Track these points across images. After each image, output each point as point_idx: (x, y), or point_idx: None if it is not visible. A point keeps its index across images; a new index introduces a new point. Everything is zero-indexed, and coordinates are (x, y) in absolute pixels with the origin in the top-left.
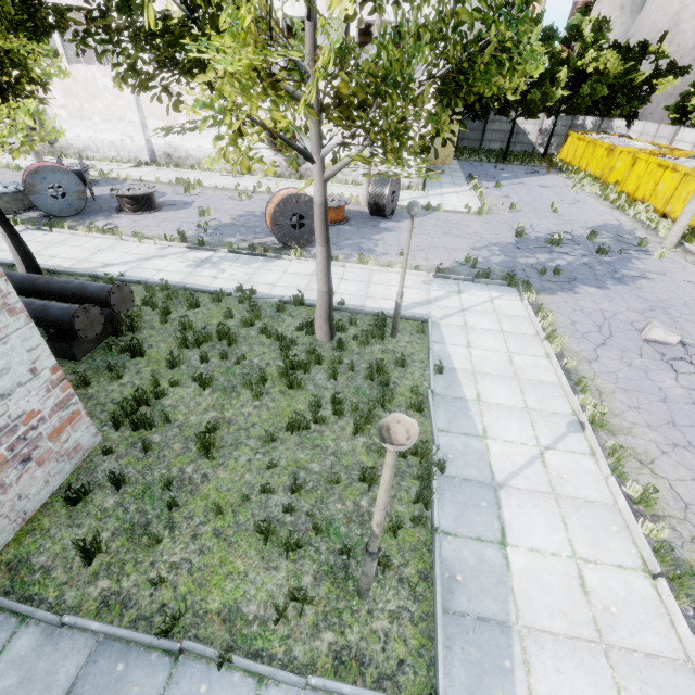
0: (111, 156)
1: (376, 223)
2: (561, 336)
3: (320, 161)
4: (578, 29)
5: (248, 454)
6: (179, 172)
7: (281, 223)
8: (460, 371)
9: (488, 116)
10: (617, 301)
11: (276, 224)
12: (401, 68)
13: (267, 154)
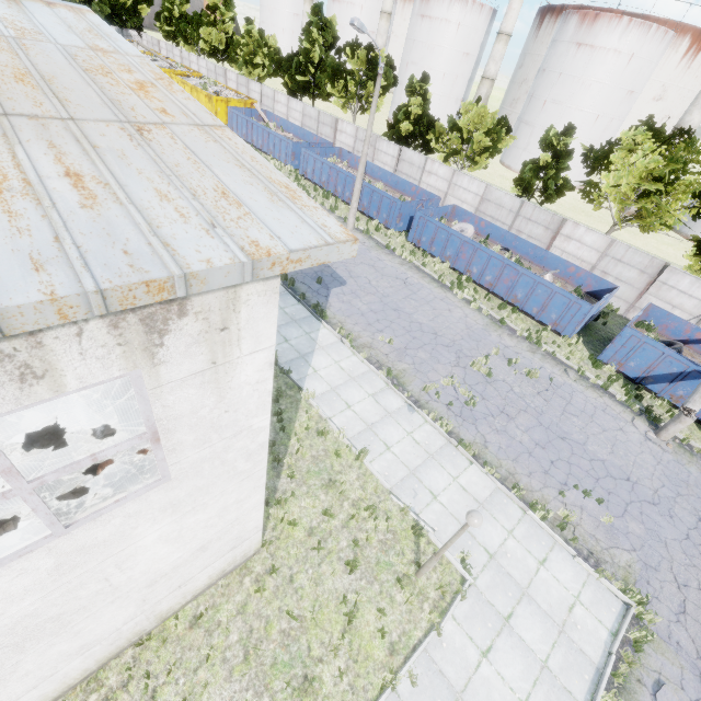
0: None
1: None
2: None
3: None
4: None
5: None
6: None
7: None
8: None
9: None
10: None
11: None
12: None
13: None
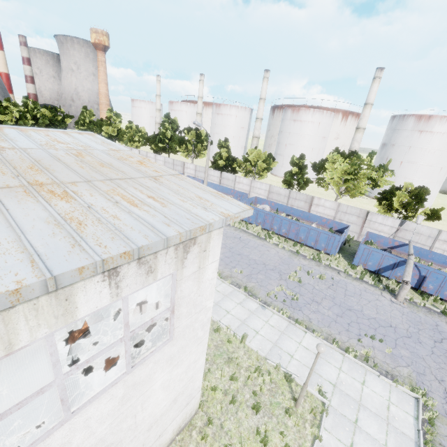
0: None
1: None
2: None
3: None
4: (27, 103)
5: None
6: None
7: None
8: None
9: None
10: None
11: None
12: None
13: None
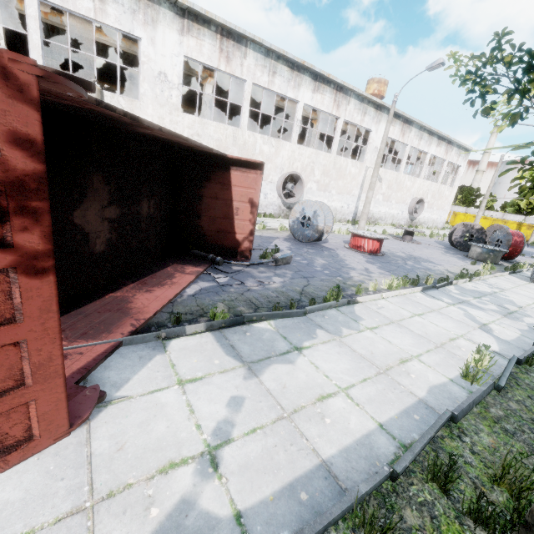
0: None
1: None
2: None
3: None
4: None
5: None
6: (375, 227)
7: None
8: None
9: None
10: None
11: None
12: None
13: (404, 215)
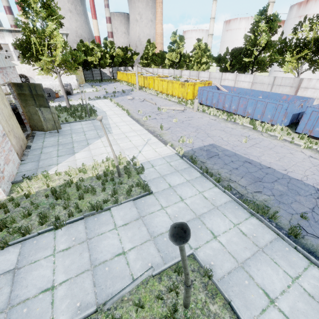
0: None
1: (69, 96)
2: (113, 100)
3: (58, 73)
4: (106, 44)
5: (66, 117)
6: None
7: None
8: (97, 107)
9: (92, 69)
10: (125, 97)
11: None
12: (68, 59)
13: None
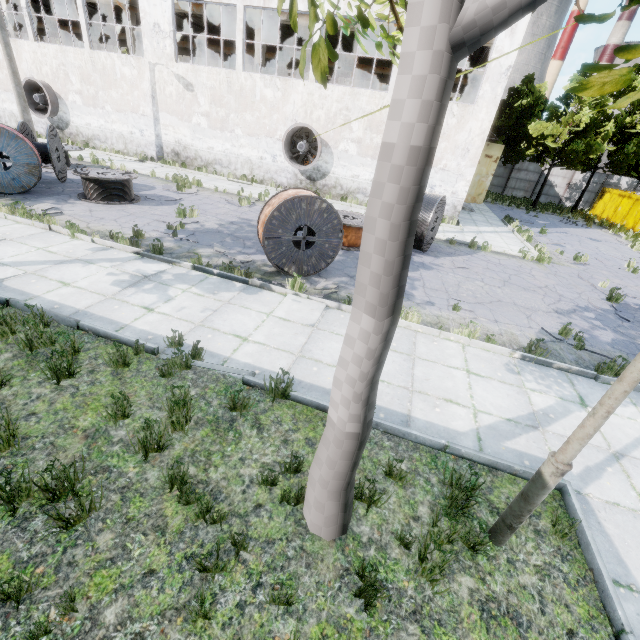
0: (118, 148)
1: None
2: None
3: None
4: (628, 87)
5: None
6: (184, 171)
7: (279, 236)
8: None
9: (514, 164)
10: None
11: (270, 236)
12: None
13: (282, 164)
